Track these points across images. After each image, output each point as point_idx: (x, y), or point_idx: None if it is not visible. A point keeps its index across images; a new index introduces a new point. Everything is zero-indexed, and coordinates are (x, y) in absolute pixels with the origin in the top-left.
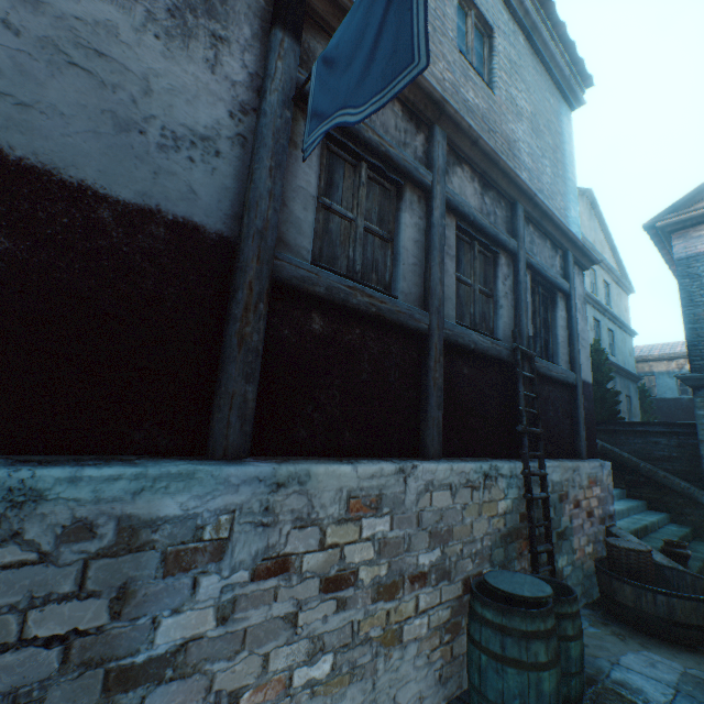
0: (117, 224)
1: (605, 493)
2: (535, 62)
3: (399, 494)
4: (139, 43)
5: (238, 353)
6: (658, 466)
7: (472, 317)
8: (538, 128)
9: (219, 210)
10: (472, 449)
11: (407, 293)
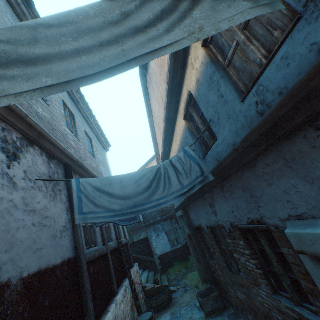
0: (60, 273)
1: (139, 274)
2: (99, 142)
3: (118, 312)
4: (51, 206)
5: (88, 295)
6: (142, 254)
7: (108, 237)
8: (104, 163)
9: (72, 248)
10: (119, 283)
11: (100, 242)
